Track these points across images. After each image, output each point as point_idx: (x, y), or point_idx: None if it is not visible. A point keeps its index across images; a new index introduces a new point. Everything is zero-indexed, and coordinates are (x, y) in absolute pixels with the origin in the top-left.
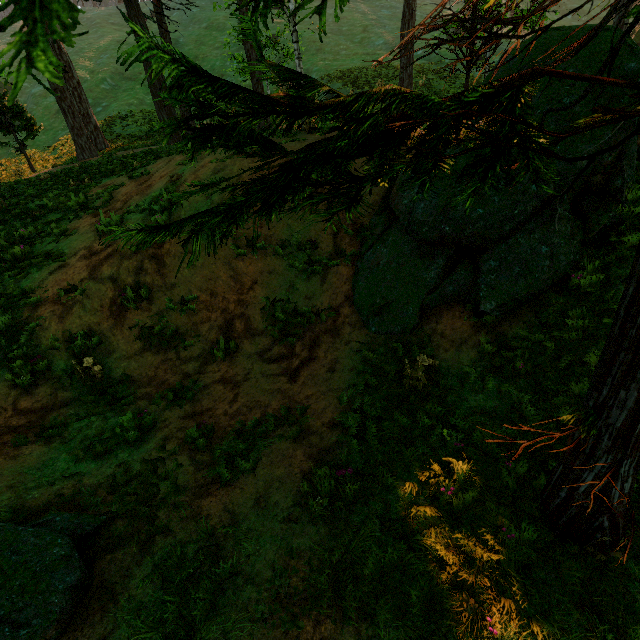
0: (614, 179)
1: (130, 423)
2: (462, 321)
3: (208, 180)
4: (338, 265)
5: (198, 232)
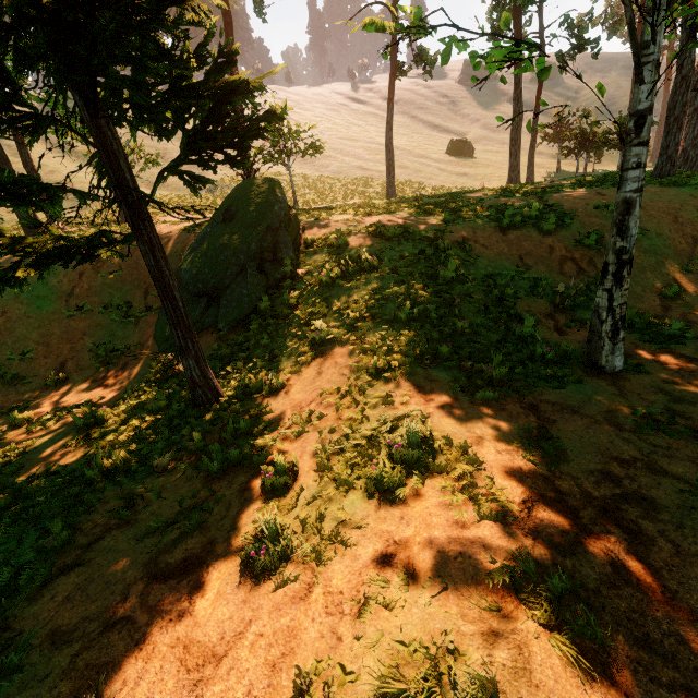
0: (278, 254)
1: None
2: (212, 337)
3: None
4: (146, 316)
5: None
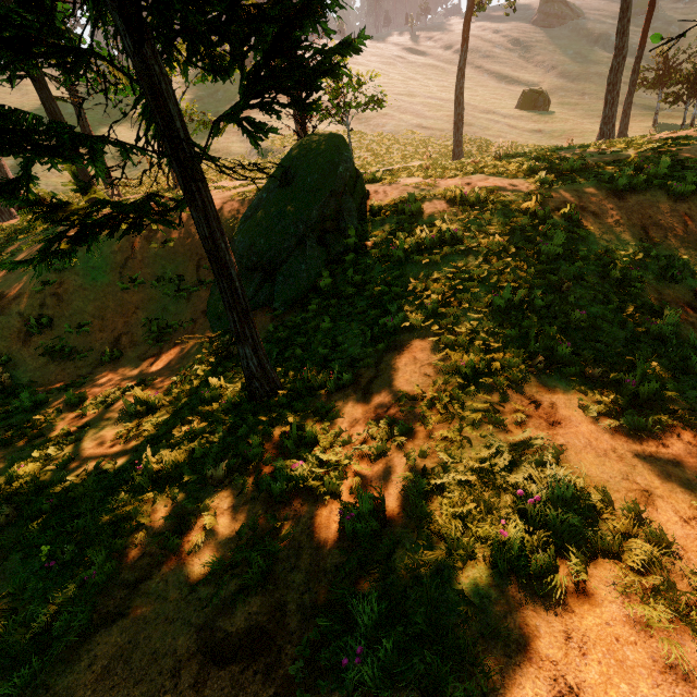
0: (341, 223)
1: (28, 400)
2: (266, 317)
3: (40, 238)
4: (199, 291)
5: (40, 262)
